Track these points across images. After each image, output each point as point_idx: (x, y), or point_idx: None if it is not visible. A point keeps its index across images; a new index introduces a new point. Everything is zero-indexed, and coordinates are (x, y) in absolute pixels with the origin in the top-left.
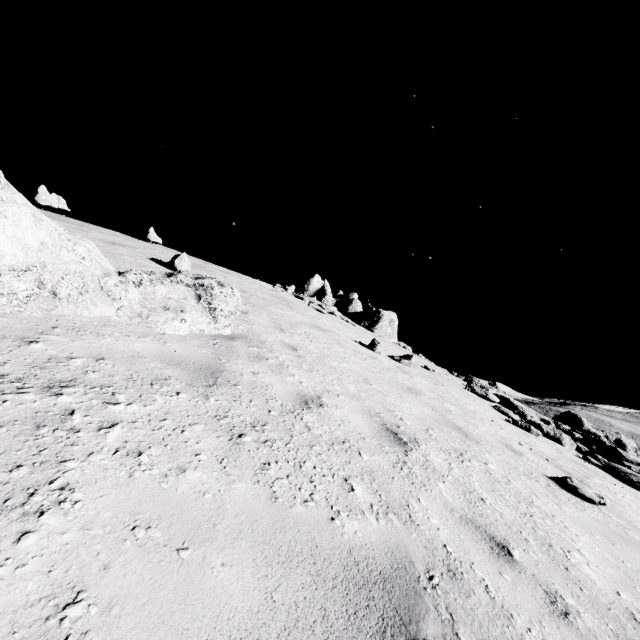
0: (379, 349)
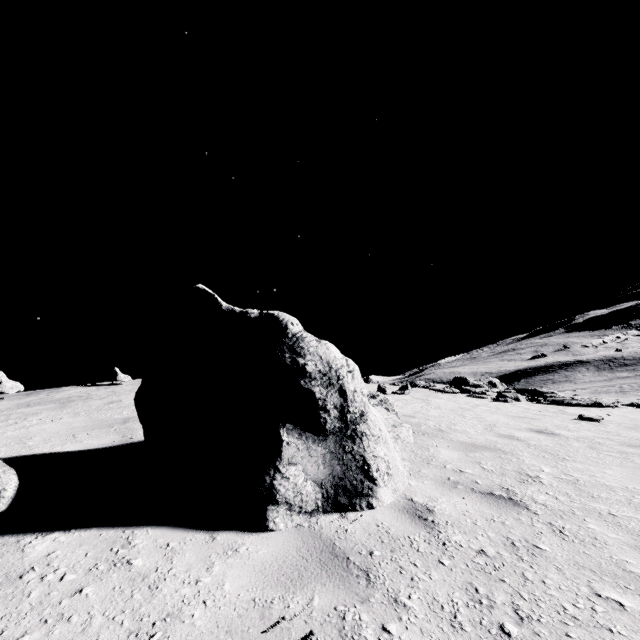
0: (388, 391)
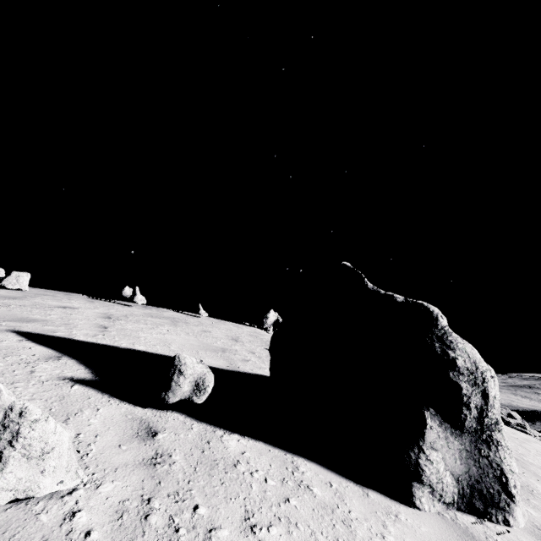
0: None
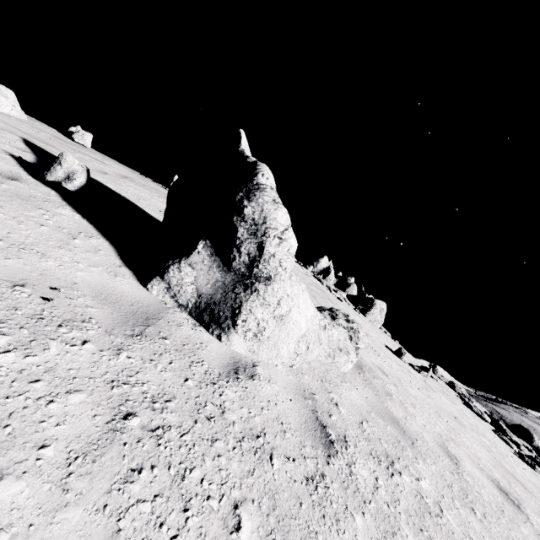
0: (405, 358)
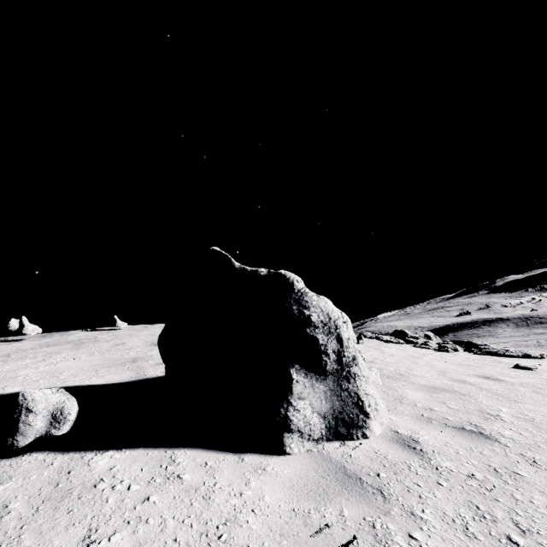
0: None
